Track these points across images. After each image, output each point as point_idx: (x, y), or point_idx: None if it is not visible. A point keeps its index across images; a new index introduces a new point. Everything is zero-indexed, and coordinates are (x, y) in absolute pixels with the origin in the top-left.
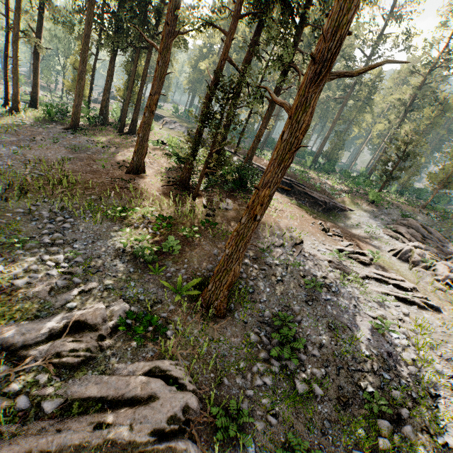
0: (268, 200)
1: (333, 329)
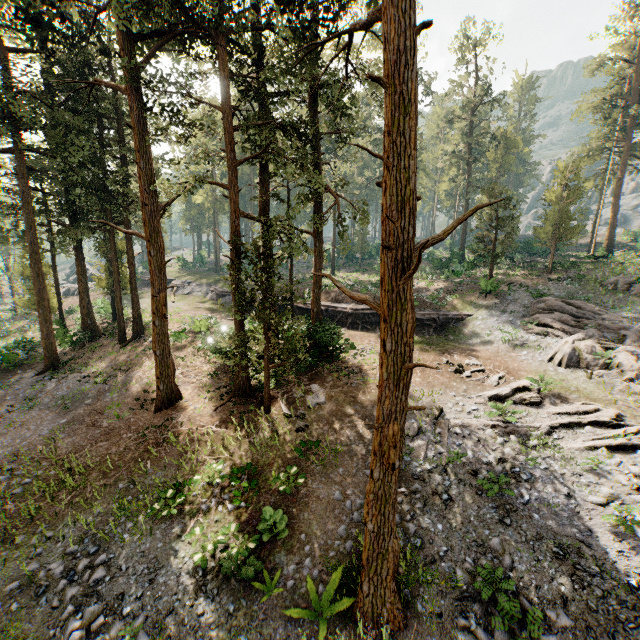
0: (401, 435)
1: (564, 557)
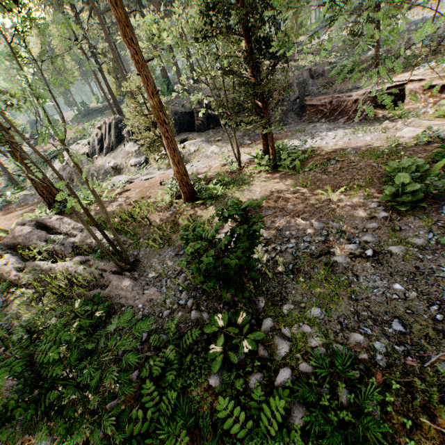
0: None
1: None
